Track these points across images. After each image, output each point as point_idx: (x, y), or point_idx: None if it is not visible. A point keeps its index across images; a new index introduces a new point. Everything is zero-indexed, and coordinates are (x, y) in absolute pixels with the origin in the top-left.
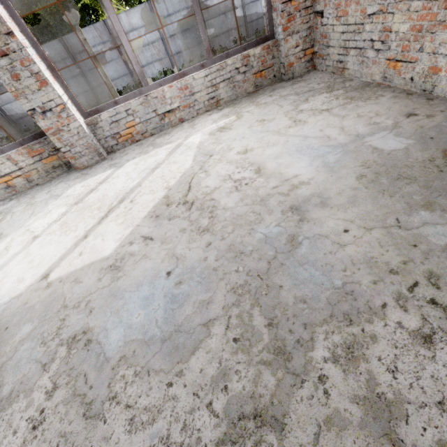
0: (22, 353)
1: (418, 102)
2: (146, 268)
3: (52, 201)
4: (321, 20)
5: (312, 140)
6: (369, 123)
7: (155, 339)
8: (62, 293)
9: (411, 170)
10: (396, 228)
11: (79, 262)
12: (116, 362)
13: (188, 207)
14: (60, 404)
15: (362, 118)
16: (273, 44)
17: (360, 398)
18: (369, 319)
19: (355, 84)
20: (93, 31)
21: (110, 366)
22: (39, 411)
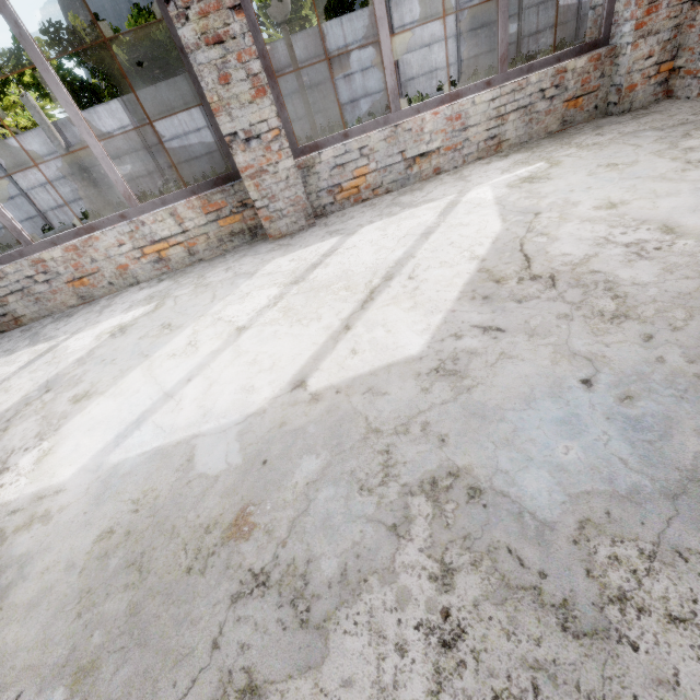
0: (325, 504)
1: None
2: (523, 373)
3: (244, 281)
4: None
5: None
6: None
7: (645, 492)
8: (354, 410)
9: None
10: None
11: (359, 364)
12: (576, 531)
13: (549, 284)
14: (483, 603)
15: None
16: (607, 53)
17: None
18: None
19: None
20: None
21: (562, 537)
22: (437, 612)
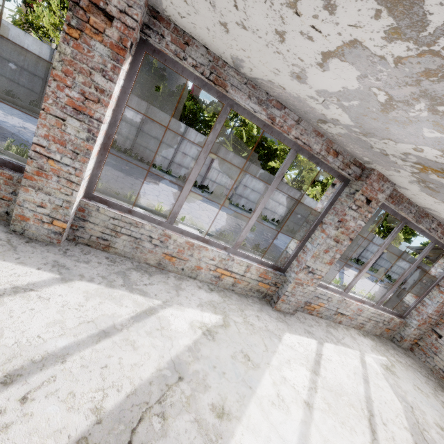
0: None
1: None
2: None
3: (278, 342)
4: (437, 338)
5: None
6: None
7: None
8: None
9: None
10: None
11: None
12: None
13: None
14: None
15: None
16: (404, 322)
17: None
18: None
19: None
20: None
21: None
22: None
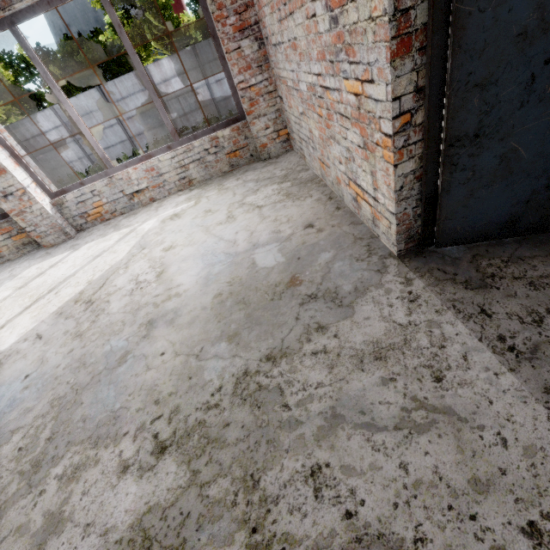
0: None
1: (327, 210)
2: (17, 368)
3: (7, 282)
4: (284, 105)
5: (222, 243)
6: (274, 231)
7: None
8: None
9: (255, 294)
10: (194, 357)
11: None
12: None
13: (87, 307)
14: None
15: (275, 223)
16: (243, 125)
17: (50, 513)
18: (108, 445)
19: (305, 177)
20: (133, 79)
21: None
22: None
